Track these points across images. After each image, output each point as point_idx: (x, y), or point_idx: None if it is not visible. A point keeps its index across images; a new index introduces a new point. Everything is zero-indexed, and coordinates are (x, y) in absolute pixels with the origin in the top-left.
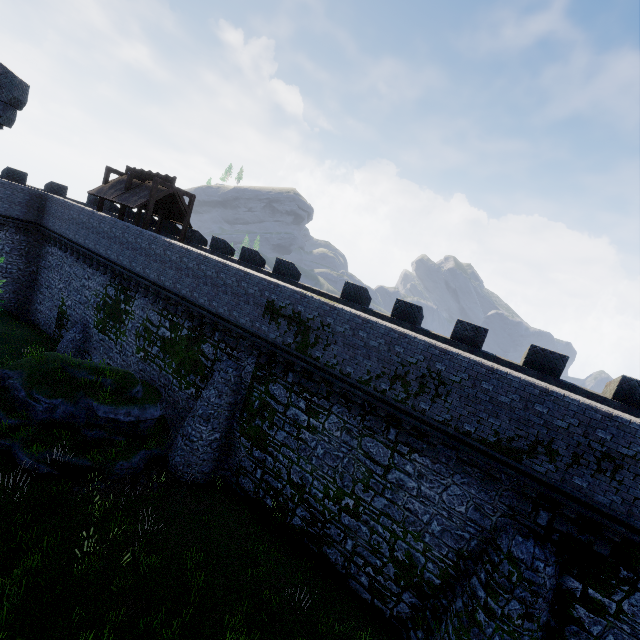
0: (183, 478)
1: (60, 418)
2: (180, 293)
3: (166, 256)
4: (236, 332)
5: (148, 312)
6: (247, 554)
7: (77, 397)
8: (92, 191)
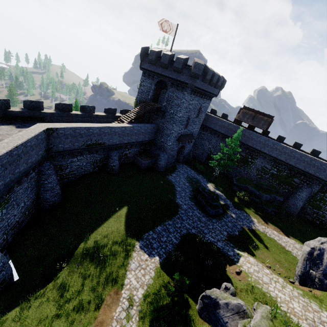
0: (292, 214)
1: (268, 199)
2: (289, 163)
3: (282, 150)
4: (315, 179)
5: (265, 164)
6: (324, 234)
7: (270, 194)
8: (236, 118)
